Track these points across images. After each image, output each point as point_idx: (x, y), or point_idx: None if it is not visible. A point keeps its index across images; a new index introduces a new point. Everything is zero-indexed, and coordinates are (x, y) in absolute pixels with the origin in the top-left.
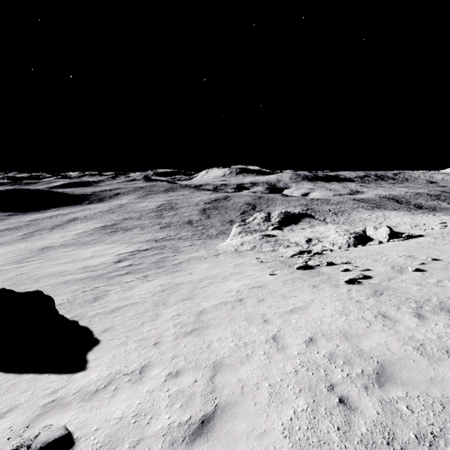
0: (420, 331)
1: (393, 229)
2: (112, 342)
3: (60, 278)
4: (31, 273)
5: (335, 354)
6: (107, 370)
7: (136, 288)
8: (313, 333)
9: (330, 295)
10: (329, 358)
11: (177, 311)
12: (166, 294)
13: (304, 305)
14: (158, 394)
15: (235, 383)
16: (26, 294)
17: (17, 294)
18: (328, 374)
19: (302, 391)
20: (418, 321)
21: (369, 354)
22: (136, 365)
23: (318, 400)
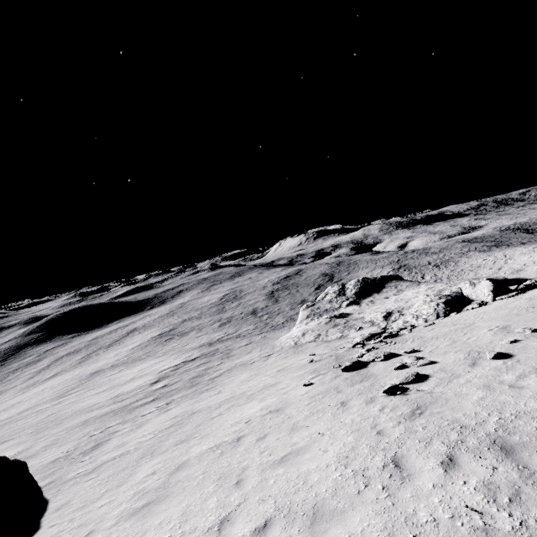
0: (432, 501)
1: (516, 275)
2: (49, 531)
3: (83, 417)
4: (61, 412)
5: None
6: None
7: (145, 425)
8: (277, 510)
9: (351, 421)
10: None
11: (156, 465)
12: (167, 434)
13: (305, 445)
14: None
15: None
16: None
17: None
18: None
19: None
20: (440, 476)
21: None
22: None
23: None
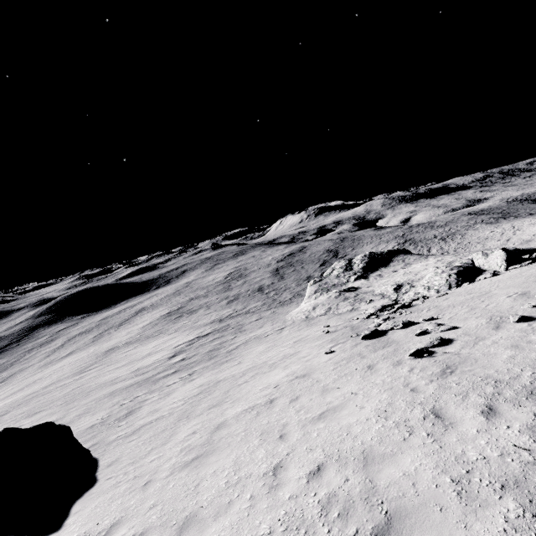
0: (478, 443)
1: (525, 245)
2: (107, 482)
3: (108, 389)
4: (86, 386)
5: (336, 496)
6: (78, 531)
7: (173, 394)
8: (327, 456)
9: (382, 382)
10: (324, 505)
11: (195, 426)
12: (197, 400)
13: (340, 403)
14: None
15: None
16: (33, 430)
17: (23, 431)
18: None
19: None
20: (482, 422)
21: (381, 496)
22: (108, 521)
23: None
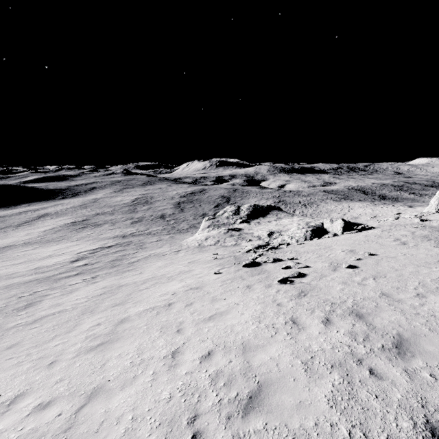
0: (319, 340)
1: (354, 220)
2: (8, 362)
3: (4, 282)
4: None
5: (222, 372)
6: None
7: (76, 292)
8: (216, 346)
9: (257, 297)
10: (213, 378)
11: (100, 319)
12: (101, 299)
13: (226, 310)
14: (8, 434)
15: (98, 416)
16: None
17: None
18: (200, 400)
19: (160, 426)
20: (322, 328)
21: (255, 372)
22: (12, 393)
23: (170, 438)
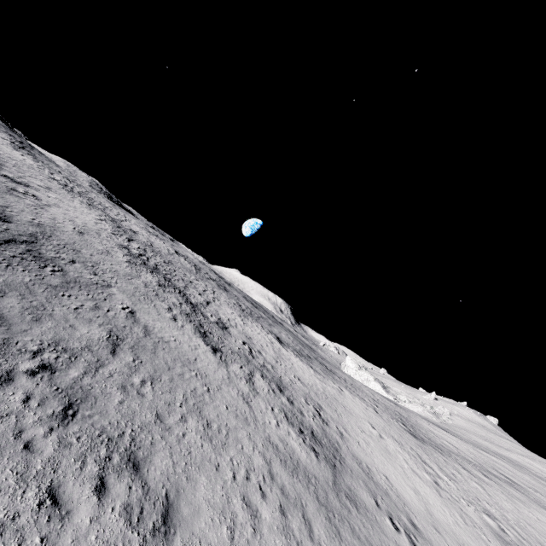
0: None
1: None
2: None
3: None
4: None
5: None
6: None
7: None
8: None
9: None
10: None
11: None
12: None
13: None
14: None
15: None
16: None
17: None
18: None
19: None
20: None
21: None
22: None
23: None
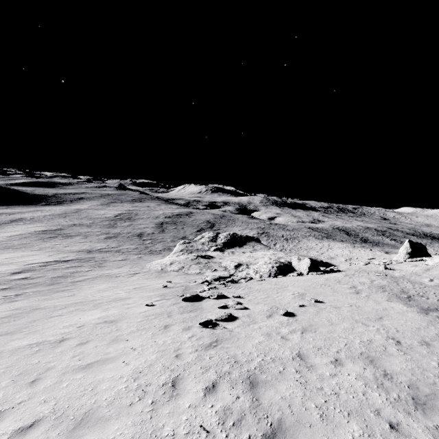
0: (181, 418)
1: (329, 260)
2: None
3: None
4: None
5: None
6: None
7: None
8: (52, 412)
9: (163, 343)
10: None
11: None
12: None
13: (115, 356)
14: None
15: None
16: None
17: None
18: None
19: None
20: (199, 398)
21: None
22: None
23: None
